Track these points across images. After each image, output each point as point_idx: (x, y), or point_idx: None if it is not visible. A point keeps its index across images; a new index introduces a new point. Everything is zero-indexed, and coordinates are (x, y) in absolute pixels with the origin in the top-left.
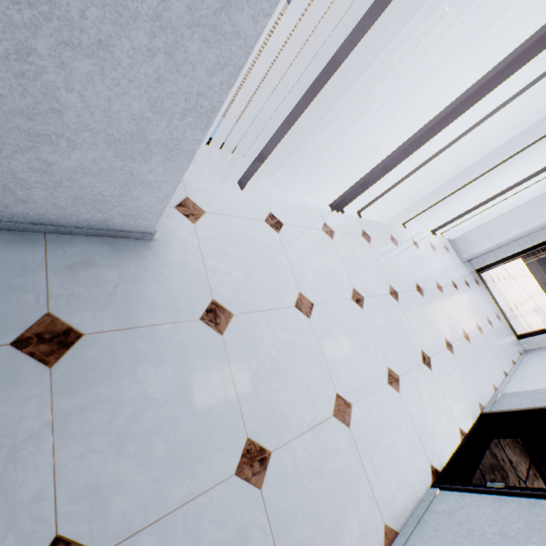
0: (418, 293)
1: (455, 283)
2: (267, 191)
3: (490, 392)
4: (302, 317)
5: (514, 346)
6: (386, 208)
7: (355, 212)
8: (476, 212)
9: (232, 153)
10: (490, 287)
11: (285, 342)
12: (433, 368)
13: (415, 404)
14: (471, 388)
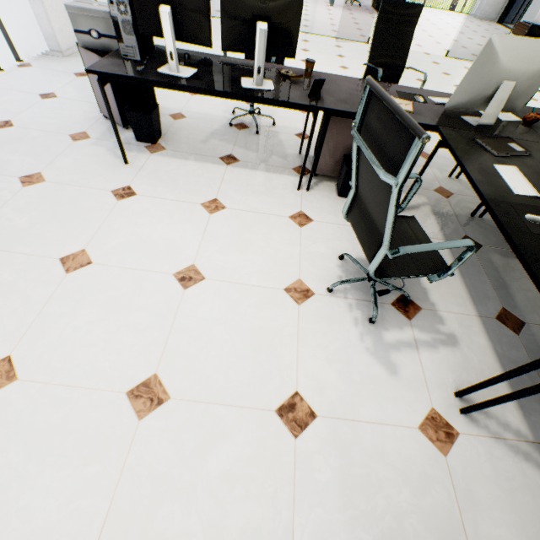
0: None
1: None
2: None
3: None
4: None
5: None
6: None
7: None
8: None
9: None
10: None
11: None
12: None
13: None
14: None
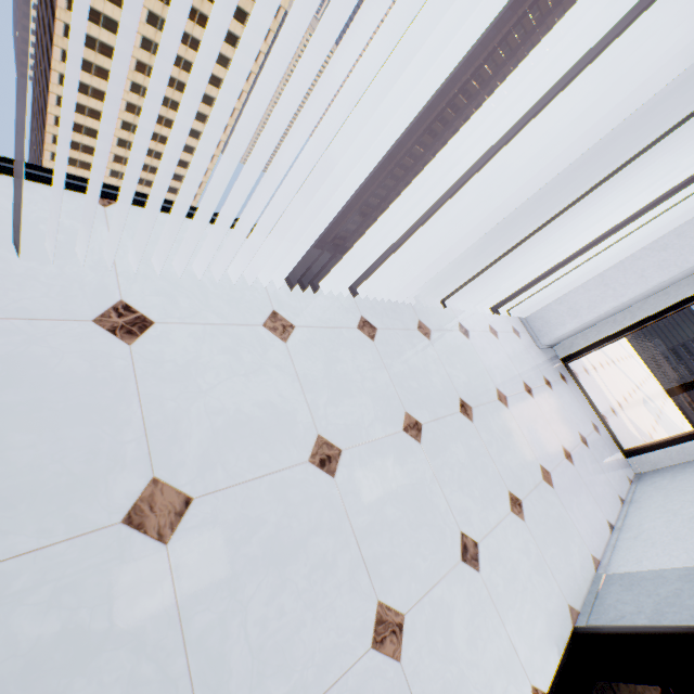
0: (463, 415)
1: (530, 386)
2: (128, 258)
3: (589, 573)
4: (141, 547)
5: (622, 471)
6: (416, 278)
7: (351, 287)
8: (554, 278)
9: (44, 183)
10: (583, 382)
11: (44, 647)
12: (484, 565)
13: (438, 674)
14: (555, 580)
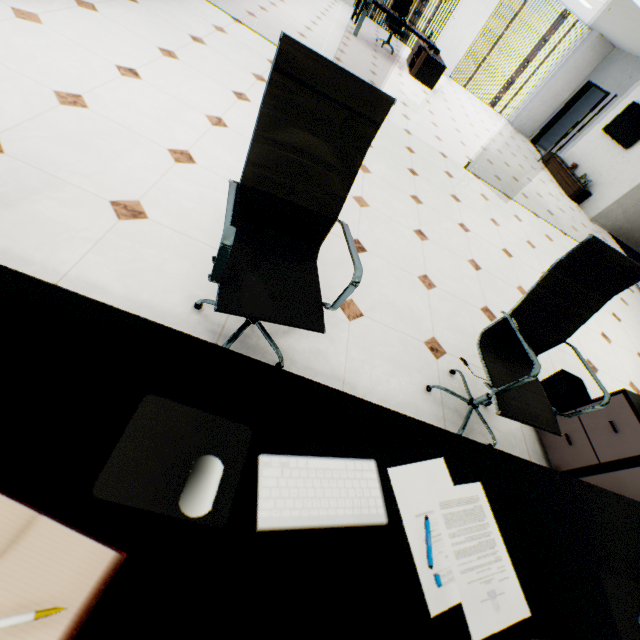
0: None
1: None
2: None
3: None
4: None
5: None
6: None
7: None
8: None
9: None
10: None
11: None
12: None
13: None
14: None
